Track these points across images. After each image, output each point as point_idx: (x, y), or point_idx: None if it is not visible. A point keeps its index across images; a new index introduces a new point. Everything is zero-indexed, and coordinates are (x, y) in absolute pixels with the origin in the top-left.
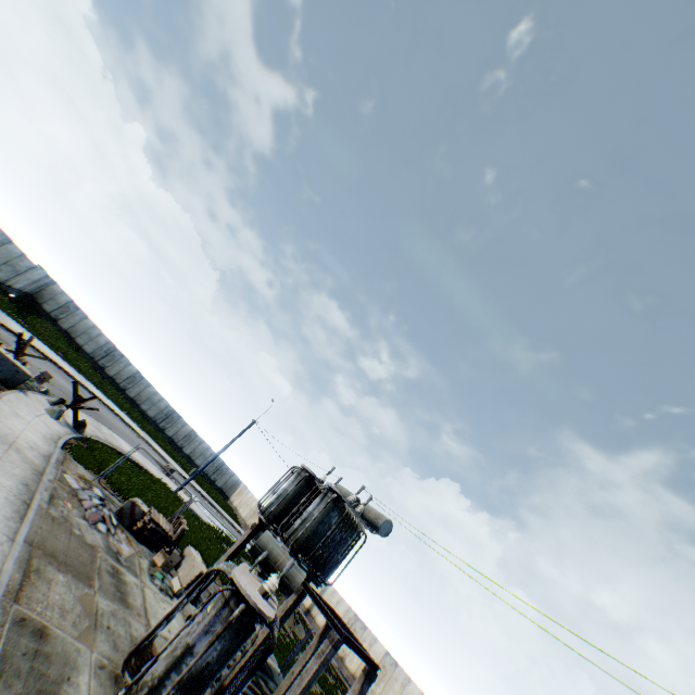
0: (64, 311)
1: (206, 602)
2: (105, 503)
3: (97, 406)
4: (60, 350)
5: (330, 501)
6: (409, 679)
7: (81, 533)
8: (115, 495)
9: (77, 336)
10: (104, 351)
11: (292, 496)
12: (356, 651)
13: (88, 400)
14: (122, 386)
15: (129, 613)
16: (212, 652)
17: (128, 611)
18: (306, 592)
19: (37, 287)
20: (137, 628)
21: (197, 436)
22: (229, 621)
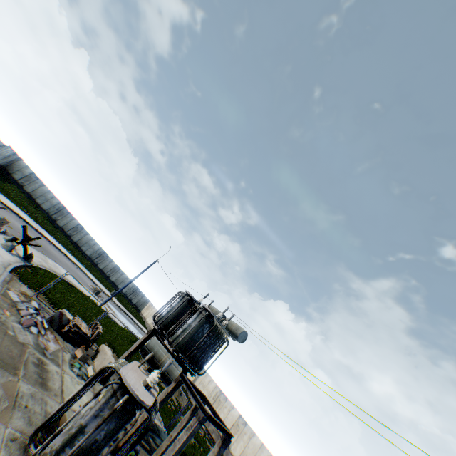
0: (28, 179)
1: (97, 393)
2: (41, 312)
3: (47, 245)
4: (22, 205)
5: (204, 317)
6: (254, 433)
7: (15, 334)
8: (49, 307)
9: (37, 197)
10: (56, 209)
11: (177, 312)
12: (216, 425)
13: (34, 239)
14: (68, 233)
15: (47, 394)
16: (100, 431)
17: (46, 393)
18: (182, 381)
19: (8, 161)
20: (52, 405)
21: (119, 269)
22: (114, 409)
